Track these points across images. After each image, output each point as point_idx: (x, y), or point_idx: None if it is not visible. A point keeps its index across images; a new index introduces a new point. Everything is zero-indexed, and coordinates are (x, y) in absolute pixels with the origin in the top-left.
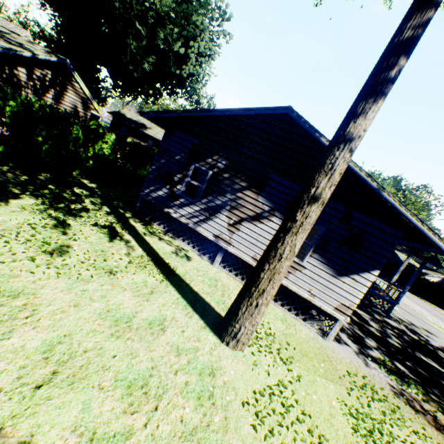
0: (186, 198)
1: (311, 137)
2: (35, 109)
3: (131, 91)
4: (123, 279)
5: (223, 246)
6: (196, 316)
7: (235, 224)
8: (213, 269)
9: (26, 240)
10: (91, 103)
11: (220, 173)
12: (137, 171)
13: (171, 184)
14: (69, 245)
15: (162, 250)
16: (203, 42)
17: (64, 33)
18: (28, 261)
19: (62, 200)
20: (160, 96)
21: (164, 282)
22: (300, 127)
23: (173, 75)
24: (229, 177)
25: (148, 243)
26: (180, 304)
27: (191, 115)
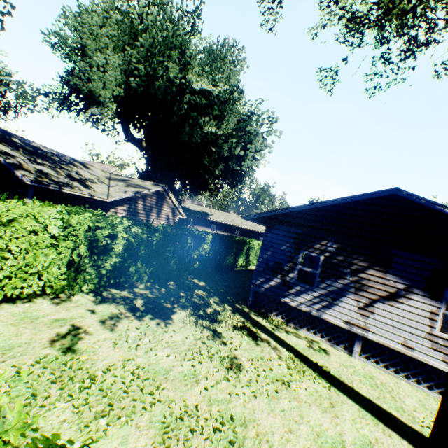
0: (301, 285)
1: (427, 208)
2: (167, 233)
3: (198, 190)
4: (299, 391)
5: (359, 333)
6: (394, 434)
7: (366, 307)
8: (356, 362)
9: (208, 357)
10: (177, 210)
11: (332, 256)
12: (226, 260)
13: (281, 274)
14: (235, 356)
15: (298, 345)
16: (258, 143)
17: (151, 165)
18: (224, 381)
19: (197, 306)
20: (222, 188)
21: (330, 388)
22: (411, 202)
23: (233, 171)
24: (345, 259)
25: (282, 339)
26: (367, 418)
27: (291, 211)
